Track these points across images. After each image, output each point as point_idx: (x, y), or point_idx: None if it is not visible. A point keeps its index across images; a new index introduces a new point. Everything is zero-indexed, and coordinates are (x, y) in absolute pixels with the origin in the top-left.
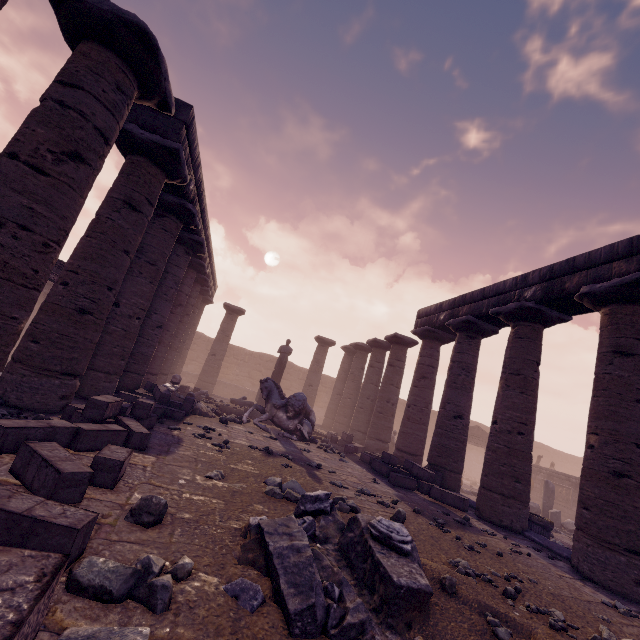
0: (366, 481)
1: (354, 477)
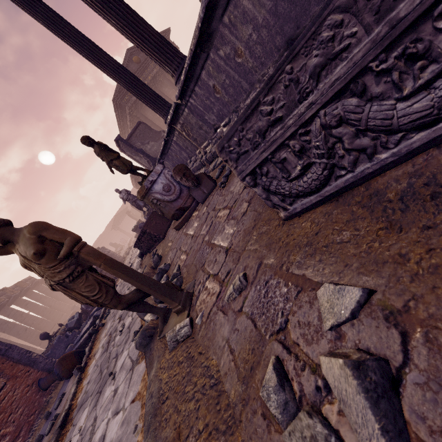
0: None
1: None
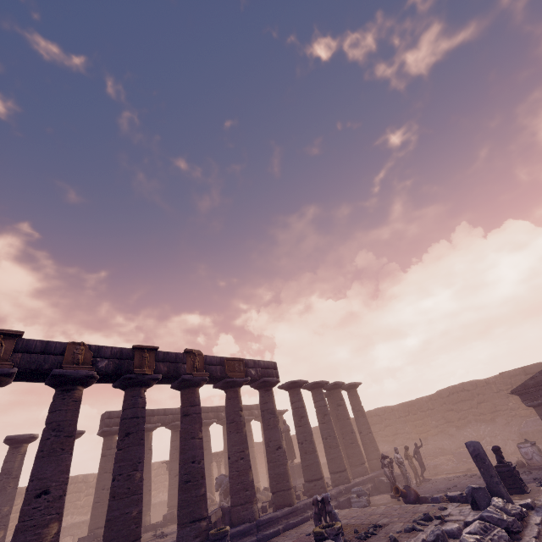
0: (173, 538)
1: (173, 537)
